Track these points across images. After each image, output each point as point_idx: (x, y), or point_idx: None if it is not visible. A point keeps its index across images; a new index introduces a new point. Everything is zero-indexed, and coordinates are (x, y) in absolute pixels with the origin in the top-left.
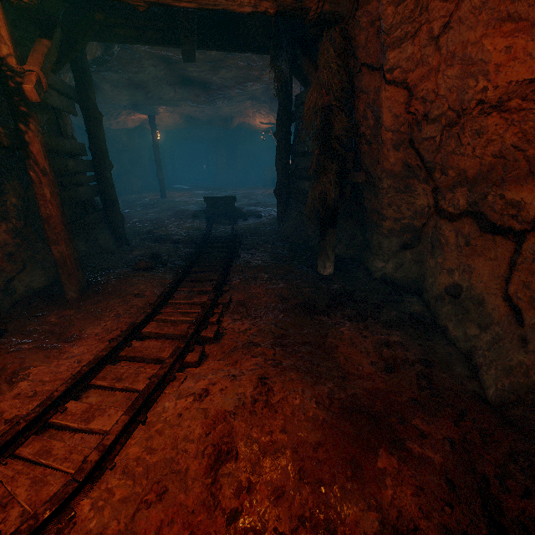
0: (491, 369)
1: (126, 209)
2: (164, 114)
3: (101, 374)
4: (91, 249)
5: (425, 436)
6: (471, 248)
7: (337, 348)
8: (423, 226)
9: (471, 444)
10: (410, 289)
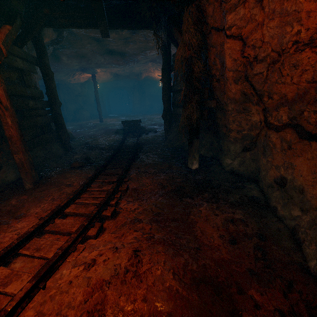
0: (312, 245)
1: (78, 129)
2: (101, 73)
3: (27, 245)
4: (47, 155)
5: (259, 307)
6: (293, 151)
7: (196, 223)
8: (257, 135)
9: (298, 316)
10: (250, 178)
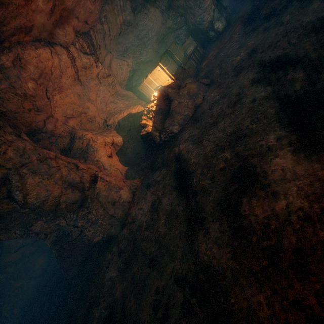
0: None
1: None
2: None
3: None
4: None
5: None
6: None
7: None
8: None
9: None
10: None
